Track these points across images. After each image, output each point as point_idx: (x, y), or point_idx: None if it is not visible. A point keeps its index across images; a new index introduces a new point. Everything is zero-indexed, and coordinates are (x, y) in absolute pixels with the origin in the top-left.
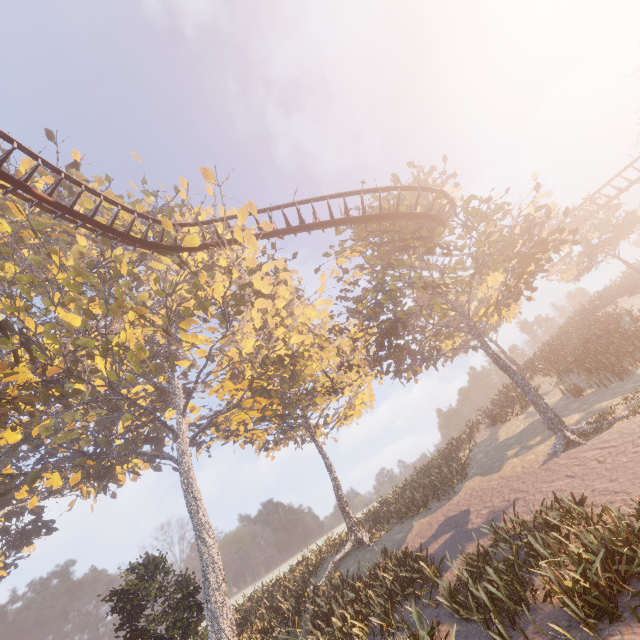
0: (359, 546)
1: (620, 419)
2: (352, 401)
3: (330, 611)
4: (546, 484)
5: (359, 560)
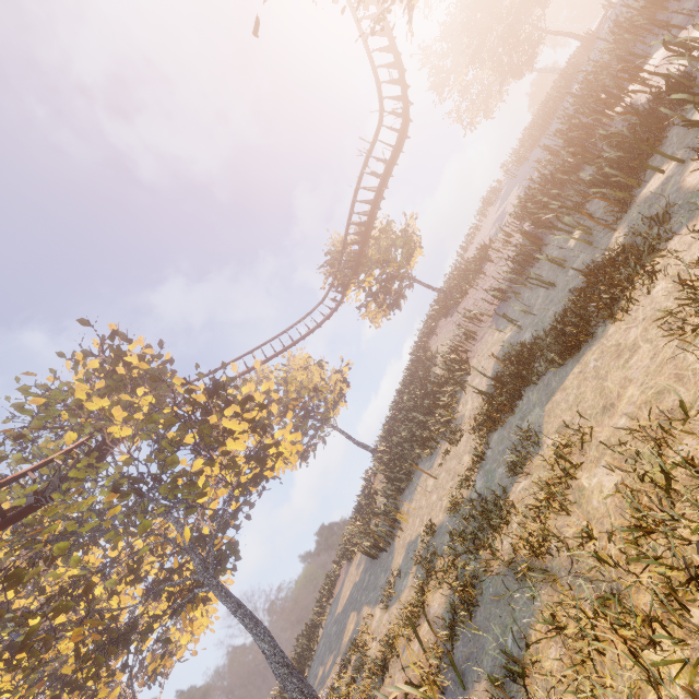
0: None
1: None
2: None
3: None
4: None
5: None
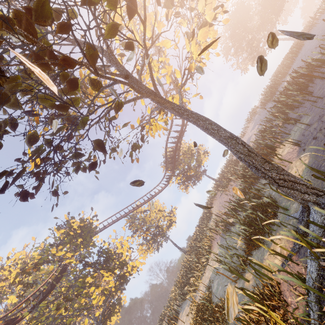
0: None
1: None
2: None
3: None
4: None
5: None
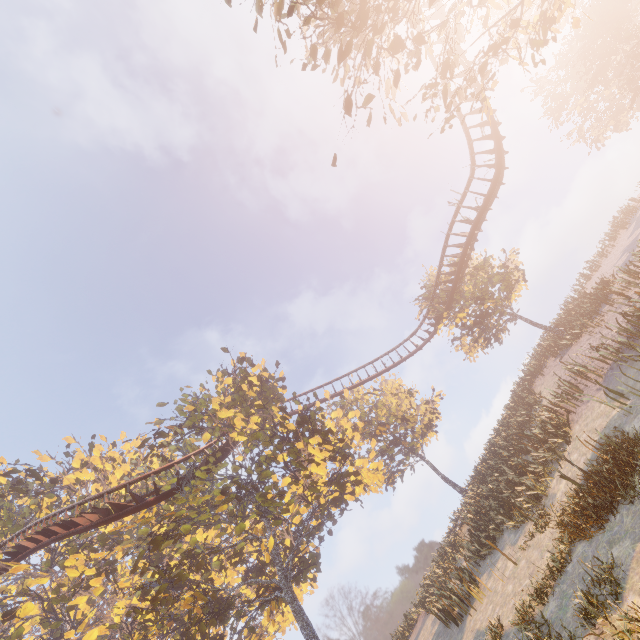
0: None
1: None
2: None
3: None
4: None
5: None
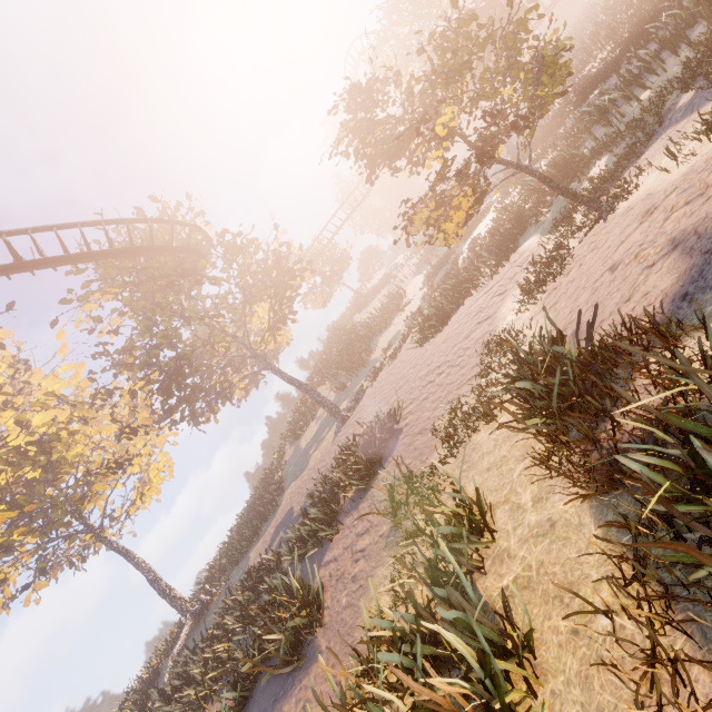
0: (199, 620)
1: (367, 389)
2: (145, 478)
3: (187, 673)
4: (337, 451)
5: (204, 619)
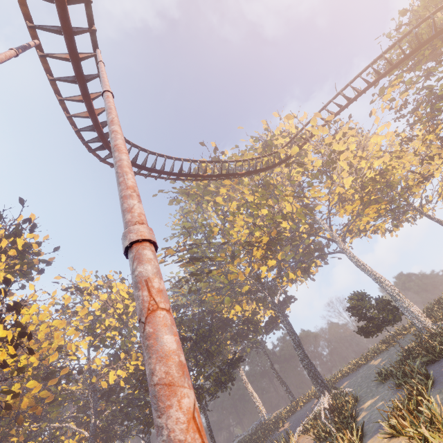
0: None
1: None
2: None
3: None
4: None
5: None
